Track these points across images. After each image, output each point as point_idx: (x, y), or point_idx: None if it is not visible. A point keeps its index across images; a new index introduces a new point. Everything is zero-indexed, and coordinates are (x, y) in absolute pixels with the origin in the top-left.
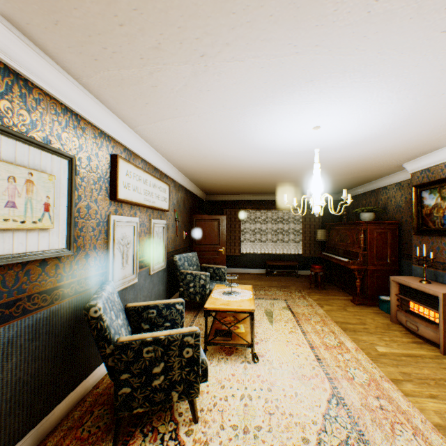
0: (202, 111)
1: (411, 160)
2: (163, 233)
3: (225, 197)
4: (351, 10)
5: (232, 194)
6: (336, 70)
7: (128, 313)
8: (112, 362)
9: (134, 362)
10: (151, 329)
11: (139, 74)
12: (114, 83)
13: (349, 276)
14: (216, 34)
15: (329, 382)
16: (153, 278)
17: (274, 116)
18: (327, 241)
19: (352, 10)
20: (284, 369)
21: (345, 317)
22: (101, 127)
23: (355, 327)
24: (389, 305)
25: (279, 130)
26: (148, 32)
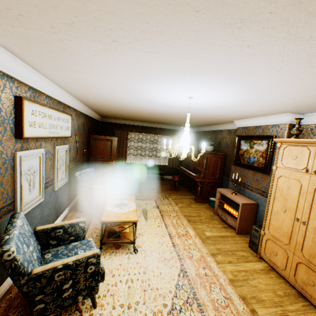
0: (107, 73)
1: (239, 120)
2: (66, 155)
3: (117, 121)
4: (232, 46)
5: (122, 119)
6: (212, 73)
7: (38, 235)
8: (27, 289)
9: (47, 286)
10: (58, 244)
11: (49, 37)
12: (19, 37)
13: (194, 183)
14: (129, 31)
15: (180, 261)
16: (57, 192)
17: (164, 87)
18: (184, 159)
19: (232, 47)
20: (154, 255)
21: (190, 212)
22: (3, 70)
23: (195, 219)
24: (214, 205)
25: (165, 94)
26: (61, 11)
